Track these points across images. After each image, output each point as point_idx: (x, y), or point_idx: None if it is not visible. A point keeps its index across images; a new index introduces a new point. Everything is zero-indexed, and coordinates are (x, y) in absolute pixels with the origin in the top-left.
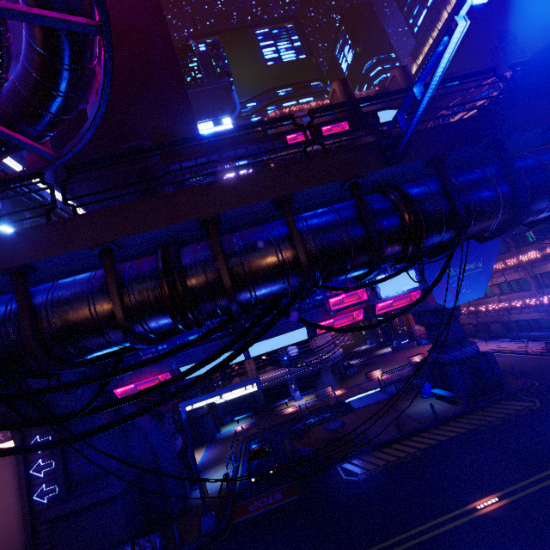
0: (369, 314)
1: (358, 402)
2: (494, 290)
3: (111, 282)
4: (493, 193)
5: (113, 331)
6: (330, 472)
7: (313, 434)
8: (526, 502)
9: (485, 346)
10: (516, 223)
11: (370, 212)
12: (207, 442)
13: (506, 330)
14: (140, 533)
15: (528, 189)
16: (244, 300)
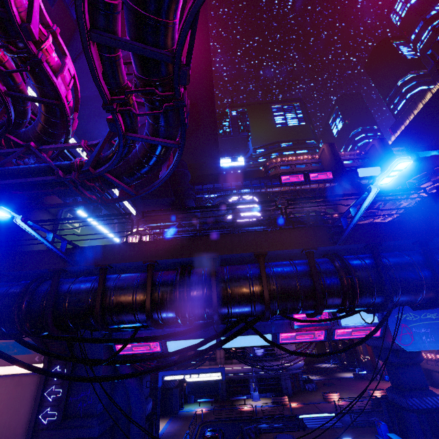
0: (329, 336)
1: (312, 421)
2: None
3: (149, 284)
4: (417, 277)
5: (141, 314)
6: None
7: None
8: None
9: None
10: (438, 303)
11: (319, 272)
12: (170, 414)
13: None
14: None
15: None
16: (223, 313)
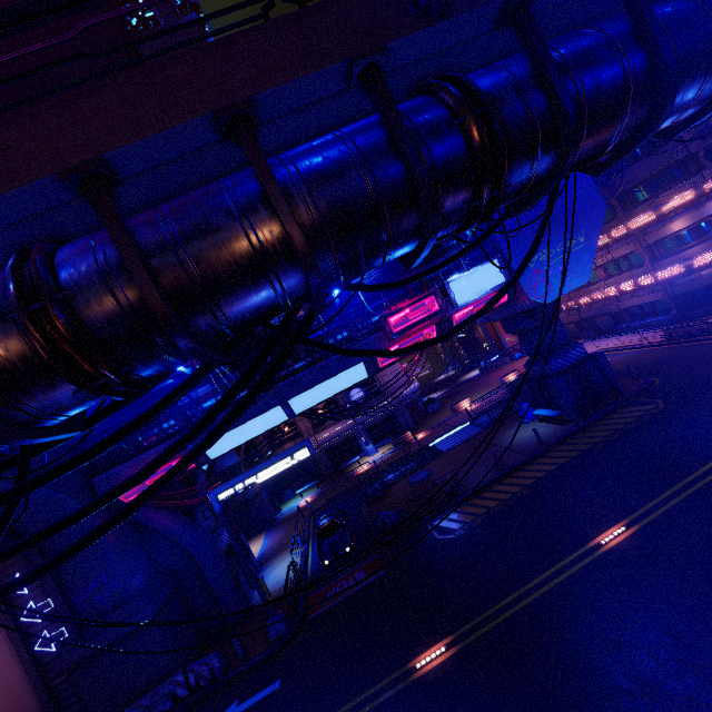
0: (445, 329)
1: (446, 443)
2: (599, 274)
3: None
4: (618, 66)
5: None
6: (420, 534)
7: (395, 492)
8: (658, 525)
9: (591, 347)
10: (654, 122)
11: (408, 127)
12: (266, 526)
13: (615, 322)
14: (194, 655)
15: (674, 53)
16: (204, 326)
